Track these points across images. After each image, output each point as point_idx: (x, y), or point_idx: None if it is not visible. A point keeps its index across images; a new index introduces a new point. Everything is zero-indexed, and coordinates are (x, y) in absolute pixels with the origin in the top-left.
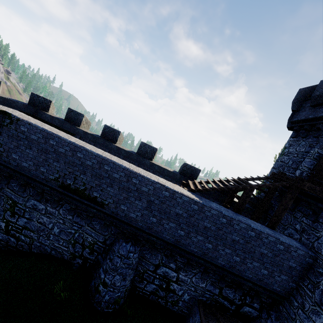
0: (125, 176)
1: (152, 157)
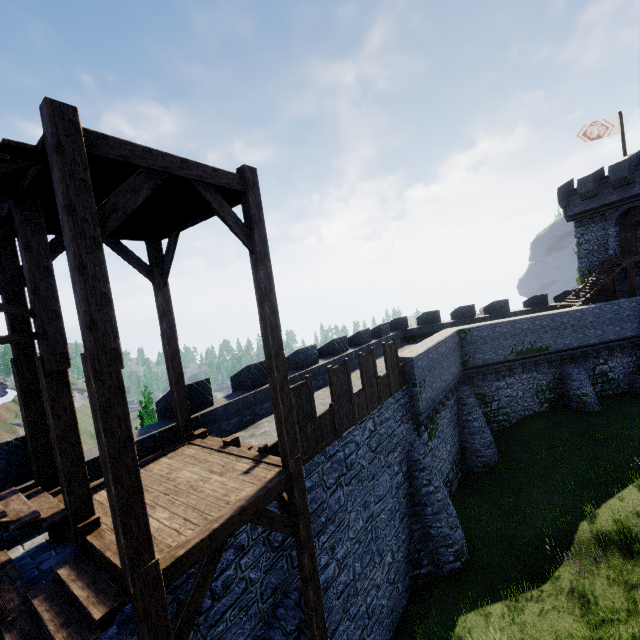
0: (550, 320)
1: (508, 308)
